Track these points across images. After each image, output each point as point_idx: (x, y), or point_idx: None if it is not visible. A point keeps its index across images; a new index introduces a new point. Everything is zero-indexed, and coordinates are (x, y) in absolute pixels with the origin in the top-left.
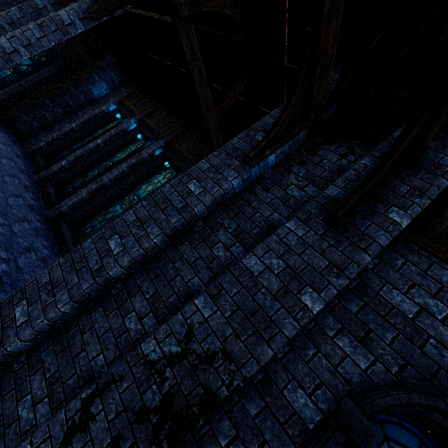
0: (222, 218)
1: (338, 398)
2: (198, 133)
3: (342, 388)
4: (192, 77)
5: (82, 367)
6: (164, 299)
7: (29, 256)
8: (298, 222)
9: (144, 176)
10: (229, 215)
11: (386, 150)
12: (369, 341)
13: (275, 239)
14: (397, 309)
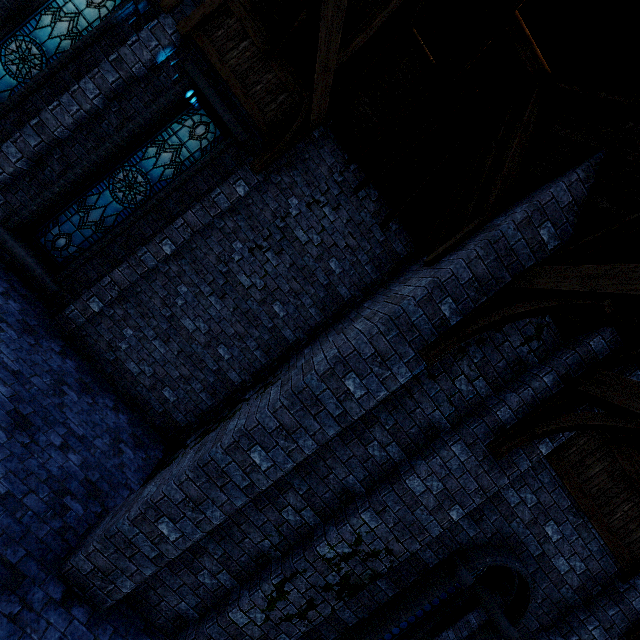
0: (378, 410)
1: (451, 552)
2: (260, 23)
3: (455, 547)
4: (319, 17)
5: (251, 549)
6: (320, 495)
7: (7, 338)
8: (464, 447)
9: (146, 125)
10: (387, 408)
11: (573, 367)
12: (481, 521)
13: (439, 463)
14: (506, 501)
